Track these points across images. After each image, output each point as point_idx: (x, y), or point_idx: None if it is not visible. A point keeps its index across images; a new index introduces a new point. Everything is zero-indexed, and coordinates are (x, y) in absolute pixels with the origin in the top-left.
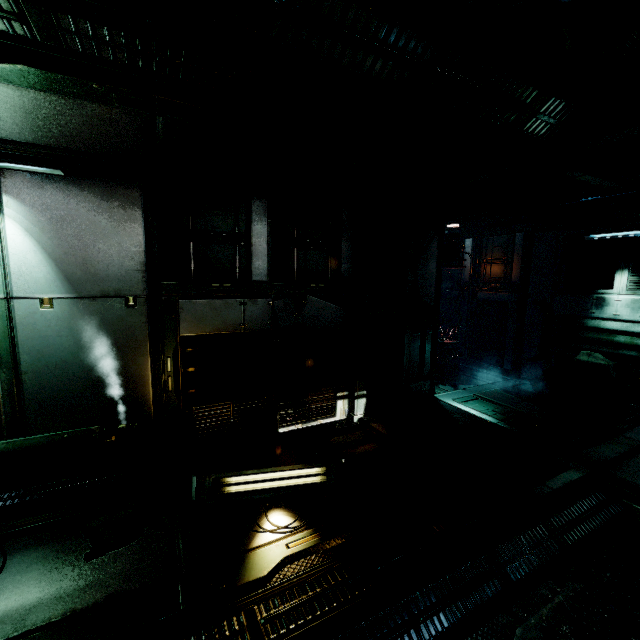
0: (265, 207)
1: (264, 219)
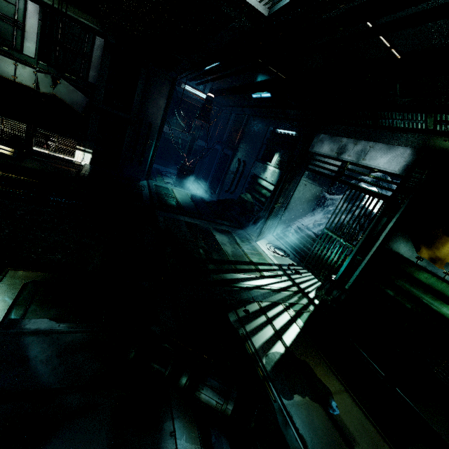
0: (38, 11)
1: (36, 19)
